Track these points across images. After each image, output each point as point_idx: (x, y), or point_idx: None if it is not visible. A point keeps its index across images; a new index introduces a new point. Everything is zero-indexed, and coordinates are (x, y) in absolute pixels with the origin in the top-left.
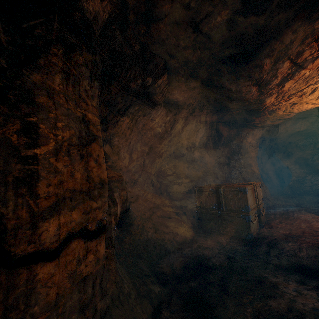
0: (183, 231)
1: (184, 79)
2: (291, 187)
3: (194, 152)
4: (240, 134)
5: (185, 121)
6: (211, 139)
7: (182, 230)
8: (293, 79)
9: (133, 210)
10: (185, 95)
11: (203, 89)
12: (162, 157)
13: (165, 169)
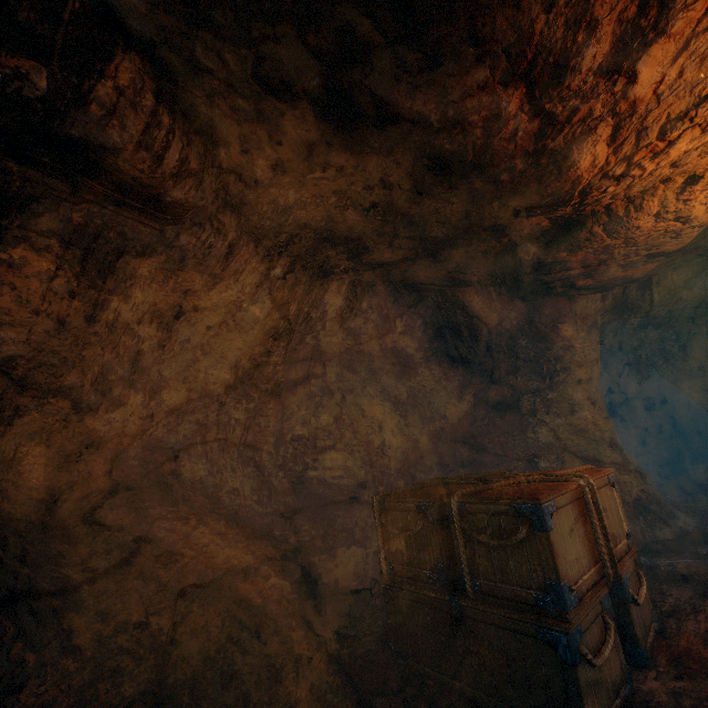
0: (301, 695)
1: (247, 105)
2: None
3: (406, 377)
4: (536, 316)
5: (356, 286)
6: (449, 335)
7: (297, 690)
8: (669, 37)
9: (84, 611)
10: (295, 181)
11: (343, 150)
12: (297, 396)
13: (310, 432)
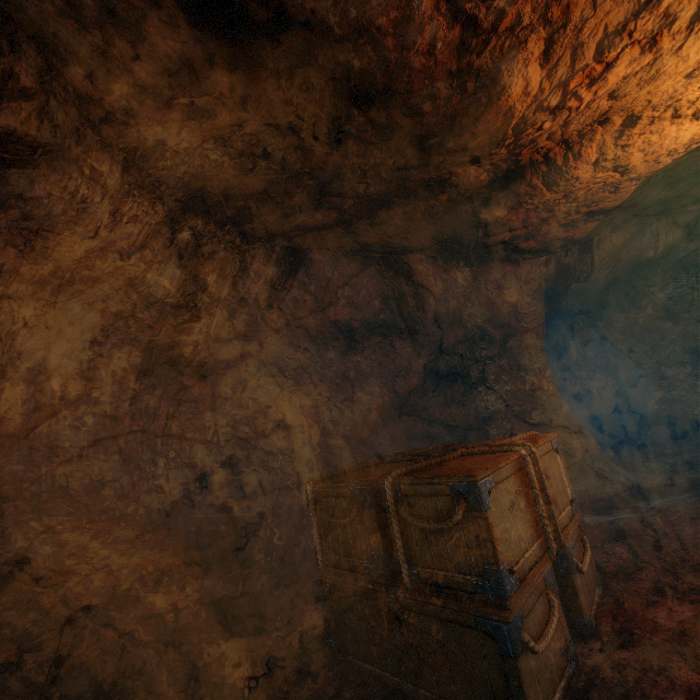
0: None
1: None
2: (659, 421)
3: (353, 352)
4: (483, 282)
5: (288, 254)
6: (395, 306)
7: None
8: None
9: None
10: (185, 117)
11: (235, 73)
12: (231, 378)
13: (249, 416)
